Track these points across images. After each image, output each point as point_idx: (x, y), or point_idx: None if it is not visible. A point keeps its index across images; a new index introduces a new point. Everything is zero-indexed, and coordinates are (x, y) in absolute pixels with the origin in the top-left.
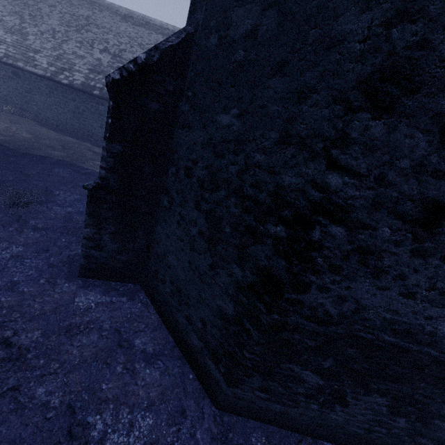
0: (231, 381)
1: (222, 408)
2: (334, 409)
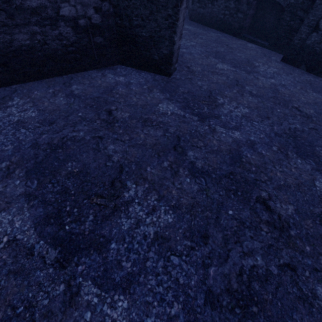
0: (192, 1)
1: (190, 19)
2: (214, 4)
